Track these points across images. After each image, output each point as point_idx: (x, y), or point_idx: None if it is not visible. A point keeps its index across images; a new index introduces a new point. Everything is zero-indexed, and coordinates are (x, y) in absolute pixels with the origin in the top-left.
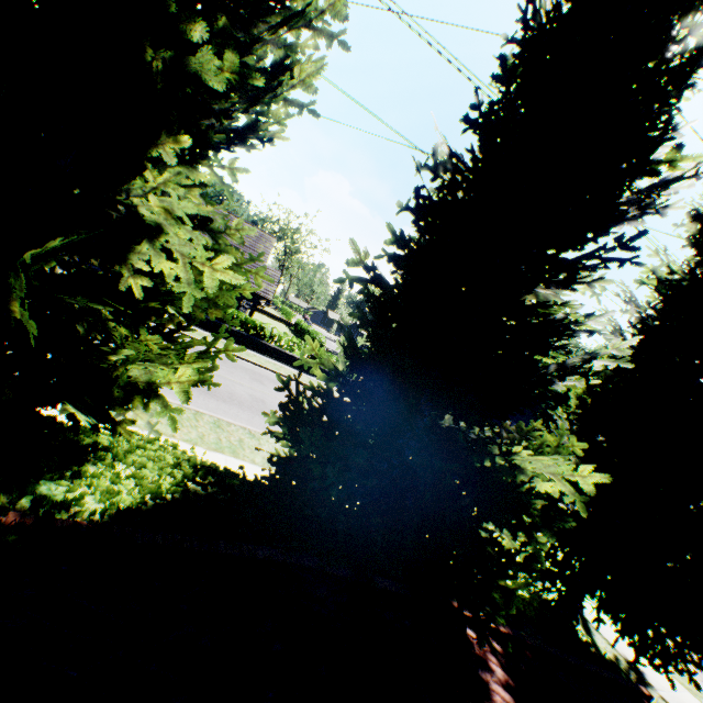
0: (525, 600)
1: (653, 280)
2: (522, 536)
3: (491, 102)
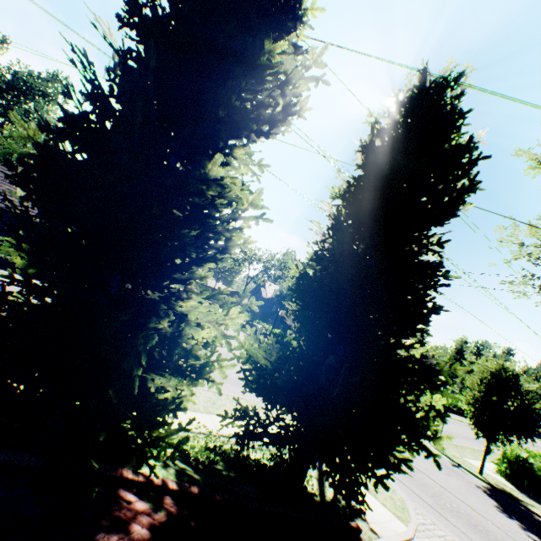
0: (173, 446)
1: (333, 189)
2: (185, 385)
3: (139, 5)
